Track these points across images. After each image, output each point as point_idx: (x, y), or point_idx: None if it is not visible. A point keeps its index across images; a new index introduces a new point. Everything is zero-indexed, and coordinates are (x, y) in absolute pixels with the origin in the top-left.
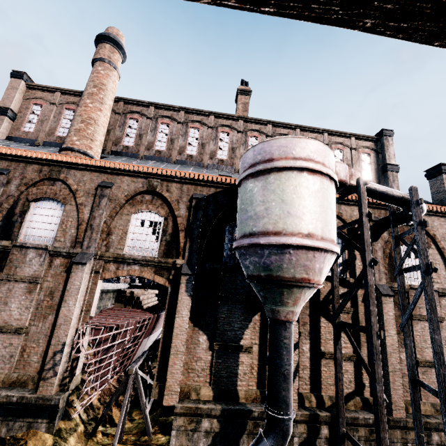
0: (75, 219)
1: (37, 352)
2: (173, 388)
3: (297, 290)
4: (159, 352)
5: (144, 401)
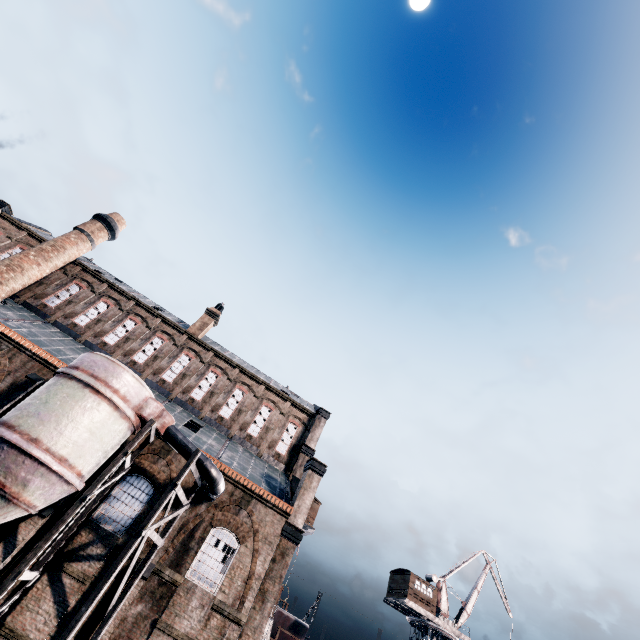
0: None
1: None
2: None
3: None
4: None
5: None
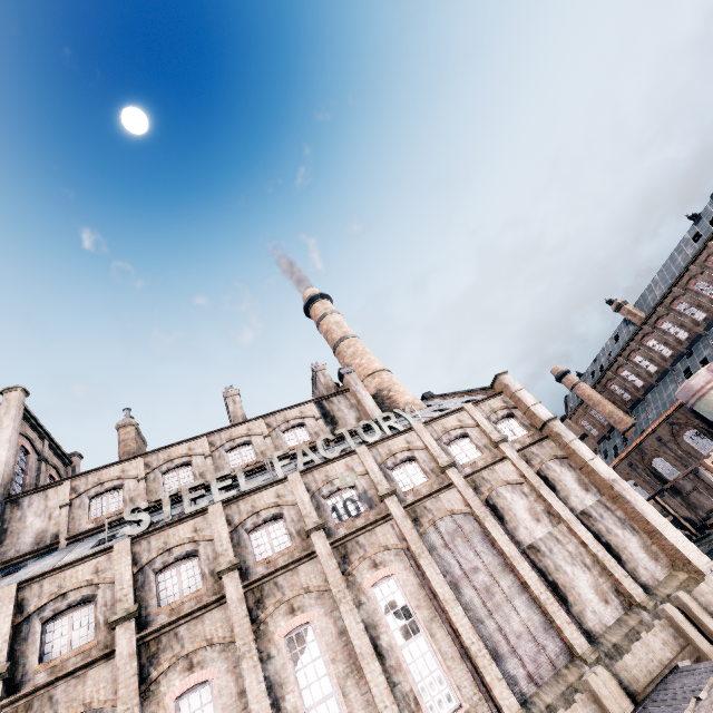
0: (671, 458)
1: None
2: None
3: None
4: None
5: None
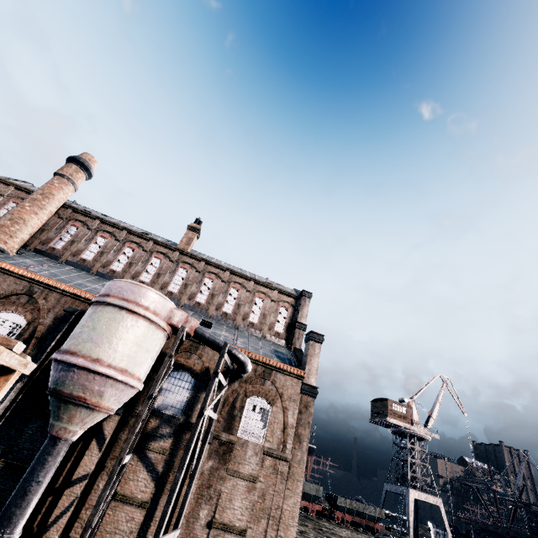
0: None
1: None
2: None
3: (73, 406)
4: None
5: None
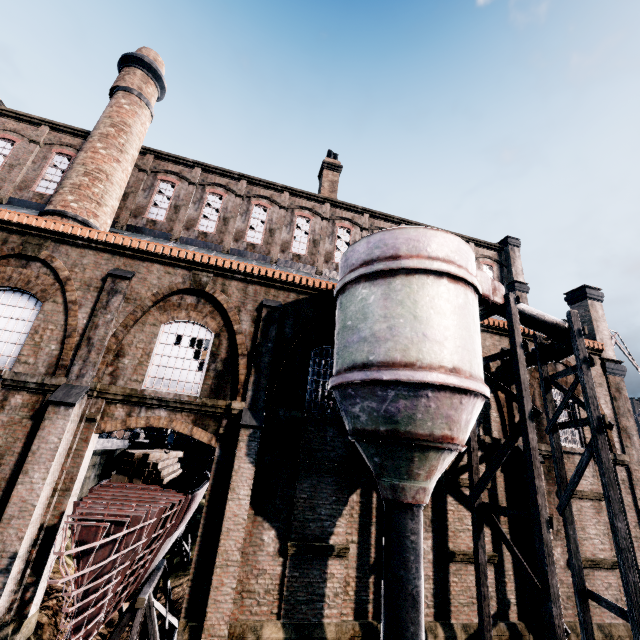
0: (60, 326)
1: None
2: (218, 630)
3: (434, 454)
4: (194, 563)
5: None
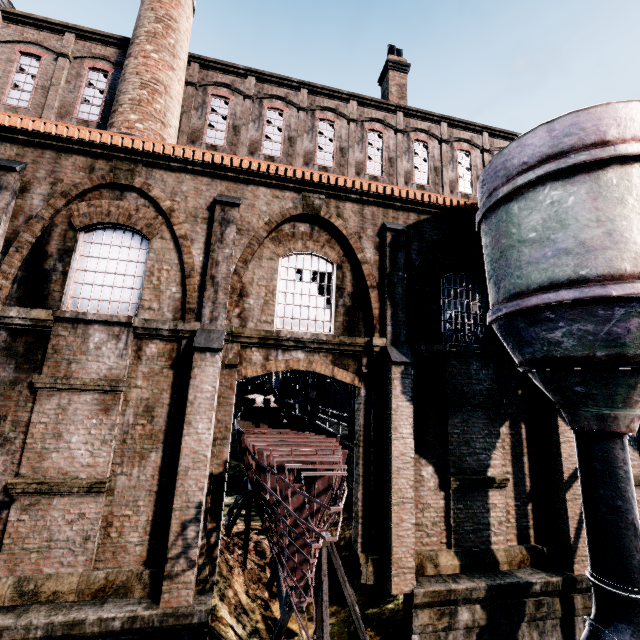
0: (175, 266)
1: (137, 524)
2: (405, 562)
3: None
4: (361, 501)
5: (350, 590)
